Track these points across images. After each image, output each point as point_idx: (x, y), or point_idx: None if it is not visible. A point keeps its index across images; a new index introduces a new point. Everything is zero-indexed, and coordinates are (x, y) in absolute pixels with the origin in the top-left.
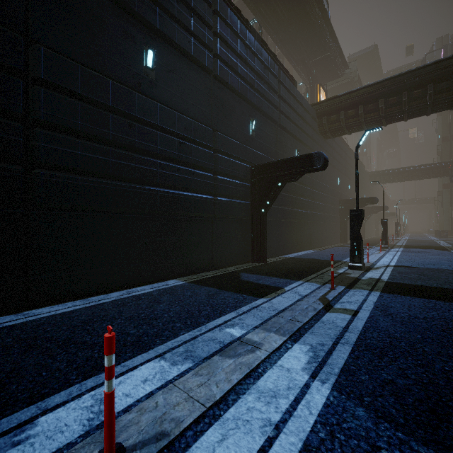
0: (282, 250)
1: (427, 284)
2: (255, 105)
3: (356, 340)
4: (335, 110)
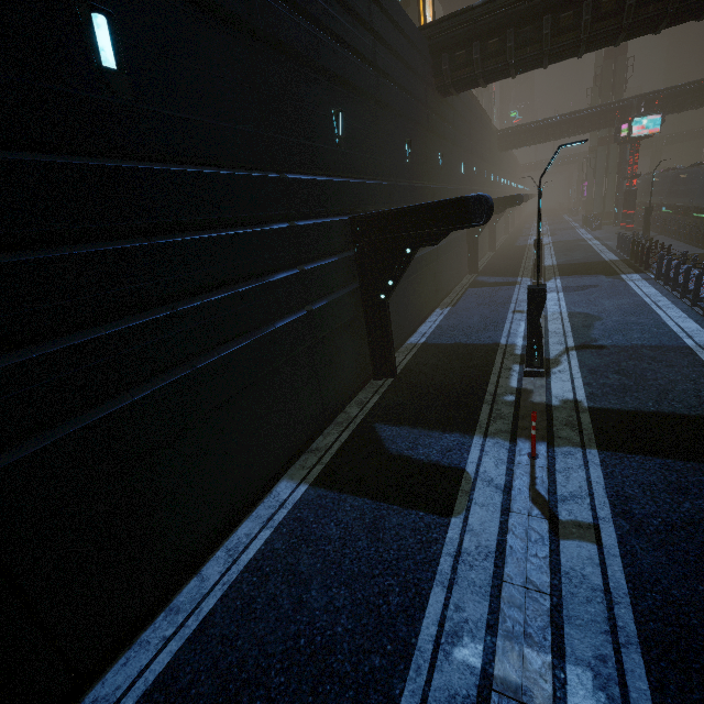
0: (404, 330)
1: (640, 405)
2: (336, 75)
3: (636, 627)
4: (463, 40)
